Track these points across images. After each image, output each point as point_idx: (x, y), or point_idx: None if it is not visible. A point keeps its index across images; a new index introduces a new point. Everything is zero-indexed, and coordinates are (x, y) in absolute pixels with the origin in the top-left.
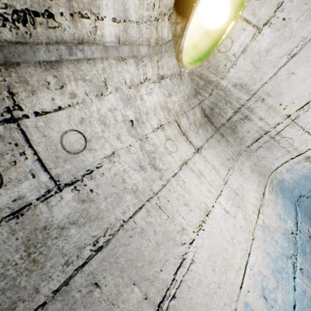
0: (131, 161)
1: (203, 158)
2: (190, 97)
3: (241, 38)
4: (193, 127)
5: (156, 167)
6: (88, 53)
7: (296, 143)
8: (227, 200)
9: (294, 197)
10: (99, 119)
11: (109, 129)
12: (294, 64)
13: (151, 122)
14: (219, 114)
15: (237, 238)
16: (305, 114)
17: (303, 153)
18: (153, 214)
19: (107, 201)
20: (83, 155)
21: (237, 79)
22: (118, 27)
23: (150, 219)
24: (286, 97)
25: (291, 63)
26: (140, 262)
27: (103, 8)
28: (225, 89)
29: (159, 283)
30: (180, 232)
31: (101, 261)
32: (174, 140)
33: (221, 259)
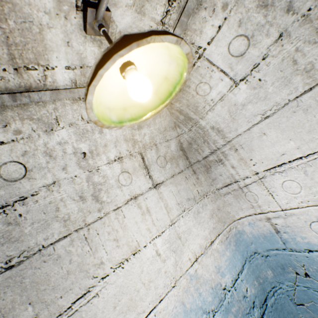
0: (72, 191)
1: (158, 195)
2: (167, 129)
3: (219, 86)
4: (161, 160)
5: (99, 199)
6: (36, 97)
7: (260, 201)
8: (165, 243)
9: (249, 252)
10: (45, 151)
11: (55, 160)
12: (266, 126)
13: (109, 154)
14: (196, 150)
15: (156, 282)
16: (272, 177)
17: (266, 213)
18: (77, 244)
19: (33, 226)
20: (21, 183)
21: (215, 123)
22: (73, 73)
23: (71, 248)
24: (257, 155)
25: (264, 124)
26: (44, 285)
27: (53, 60)
28: (204, 128)
29: (54, 307)
30: (96, 265)
31: (8, 278)
32: (132, 173)
33: (127, 299)
